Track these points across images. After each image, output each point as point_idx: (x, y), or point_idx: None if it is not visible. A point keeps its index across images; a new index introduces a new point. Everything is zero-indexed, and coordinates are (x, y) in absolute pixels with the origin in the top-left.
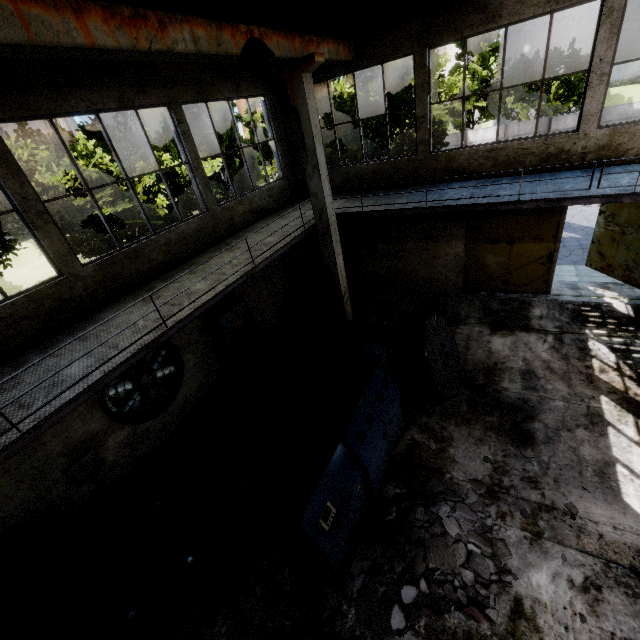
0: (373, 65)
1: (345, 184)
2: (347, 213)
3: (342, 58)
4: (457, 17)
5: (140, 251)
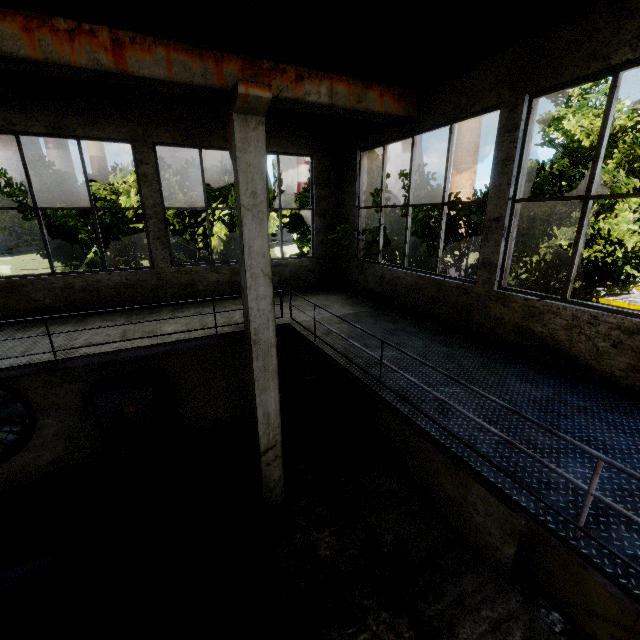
0: (439, 125)
1: (378, 289)
2: (302, 334)
3: (373, 108)
4: (602, 25)
5: (19, 286)
